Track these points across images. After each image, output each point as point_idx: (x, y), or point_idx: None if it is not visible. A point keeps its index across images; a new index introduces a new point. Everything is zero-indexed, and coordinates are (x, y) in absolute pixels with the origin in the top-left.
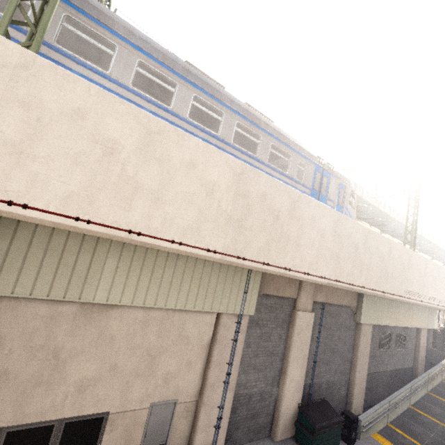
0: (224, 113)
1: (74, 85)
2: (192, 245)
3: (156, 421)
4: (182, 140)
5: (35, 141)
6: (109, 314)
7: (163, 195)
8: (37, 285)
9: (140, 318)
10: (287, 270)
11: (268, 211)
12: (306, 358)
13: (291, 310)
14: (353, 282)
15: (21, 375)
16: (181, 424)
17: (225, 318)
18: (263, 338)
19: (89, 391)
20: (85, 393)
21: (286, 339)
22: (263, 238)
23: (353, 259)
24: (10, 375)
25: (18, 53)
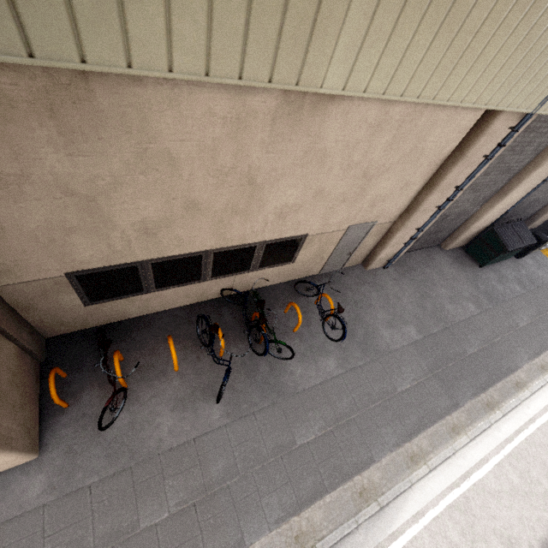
0: None
1: None
2: None
3: (349, 240)
4: None
5: None
6: (327, 113)
7: None
8: (215, 44)
9: (372, 120)
10: None
11: None
12: (545, 177)
13: None
14: None
15: (213, 205)
16: (370, 240)
17: (501, 121)
18: (516, 150)
19: (289, 218)
20: (285, 220)
21: (540, 151)
22: None
23: None
24: (200, 205)
25: None
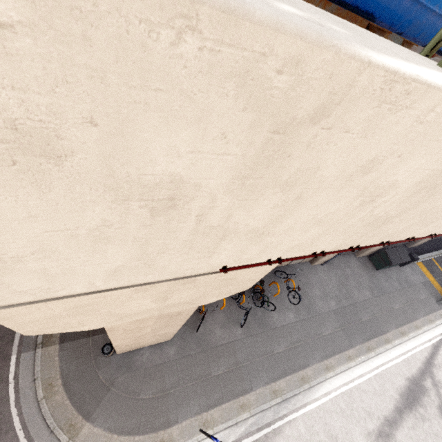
0: None
1: None
2: (441, 235)
3: None
4: None
5: (406, 212)
6: None
7: None
8: None
9: None
10: None
11: None
12: None
13: None
14: None
15: None
16: None
17: None
18: None
19: None
20: None
21: None
22: None
23: None
24: None
25: None
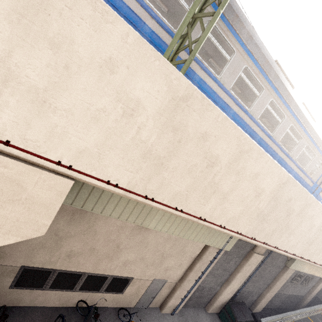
0: (286, 117)
1: (210, 113)
2: (230, 230)
3: (153, 287)
4: (259, 157)
5: (171, 156)
6: (150, 231)
7: (228, 196)
8: (123, 213)
9: (165, 237)
10: (276, 248)
11: (286, 210)
12: (245, 279)
13: (250, 250)
14: (310, 259)
15: (100, 252)
16: (164, 291)
17: (211, 249)
18: (226, 261)
19: (128, 266)
20: (126, 267)
21: (238, 265)
22: (273, 227)
23: (320, 245)
24: (95, 250)
25: (185, 87)
